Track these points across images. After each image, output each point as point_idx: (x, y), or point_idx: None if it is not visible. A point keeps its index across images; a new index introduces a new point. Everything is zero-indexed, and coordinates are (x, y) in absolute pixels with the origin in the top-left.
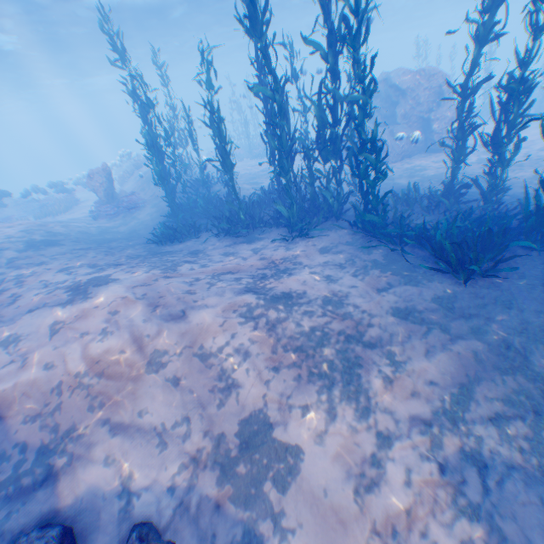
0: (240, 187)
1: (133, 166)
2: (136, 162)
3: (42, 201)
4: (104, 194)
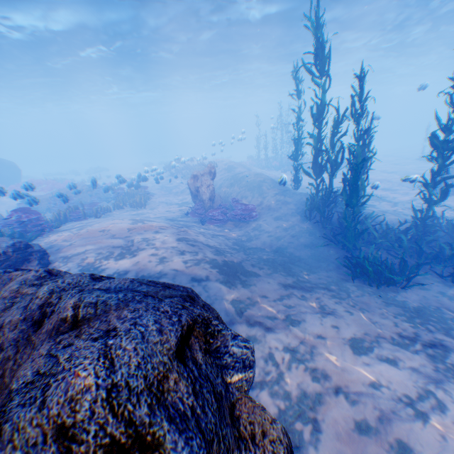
0: (365, 208)
1: (192, 167)
2: (203, 165)
3: (116, 191)
4: (208, 196)
